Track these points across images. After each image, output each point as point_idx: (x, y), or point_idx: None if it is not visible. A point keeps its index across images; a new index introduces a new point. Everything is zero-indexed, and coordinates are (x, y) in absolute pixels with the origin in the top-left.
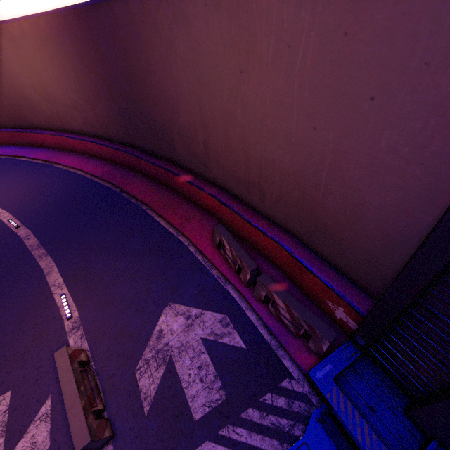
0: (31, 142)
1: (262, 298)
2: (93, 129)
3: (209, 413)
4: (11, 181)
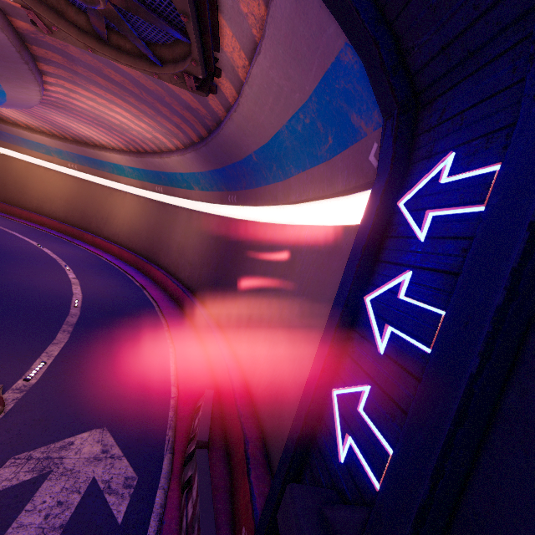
0: (146, 271)
1: (185, 480)
2: (191, 282)
3: None
4: (107, 283)
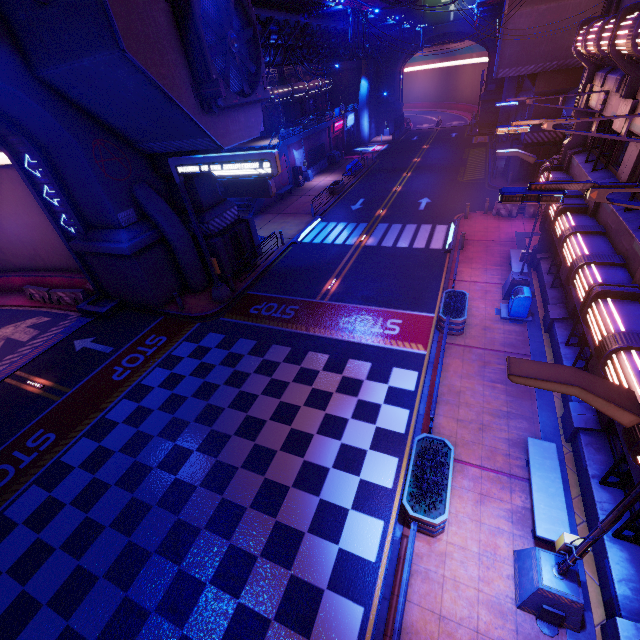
0: None
1: (57, 300)
2: None
3: (32, 337)
4: None
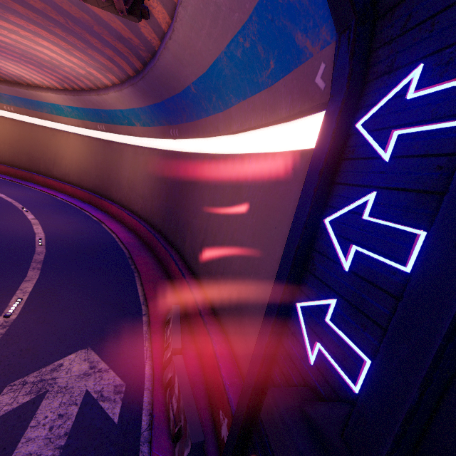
0: (101, 206)
1: (166, 381)
2: (144, 213)
3: None
4: (66, 220)
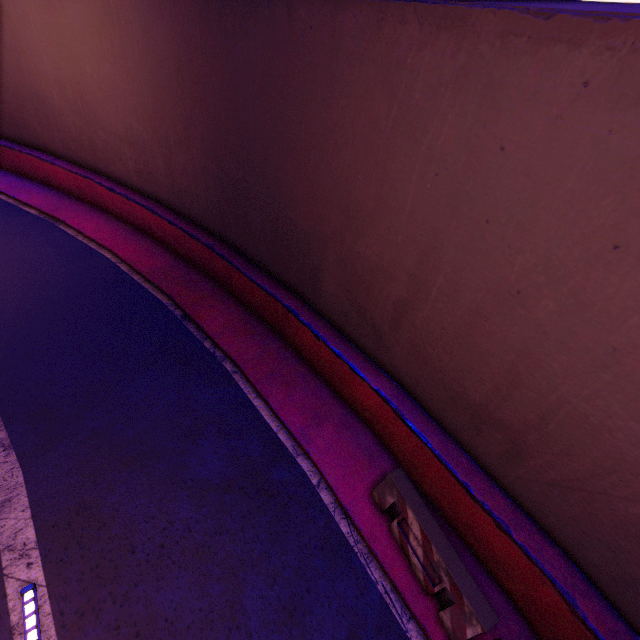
0: (24, 169)
1: None
2: (152, 185)
3: None
4: None
